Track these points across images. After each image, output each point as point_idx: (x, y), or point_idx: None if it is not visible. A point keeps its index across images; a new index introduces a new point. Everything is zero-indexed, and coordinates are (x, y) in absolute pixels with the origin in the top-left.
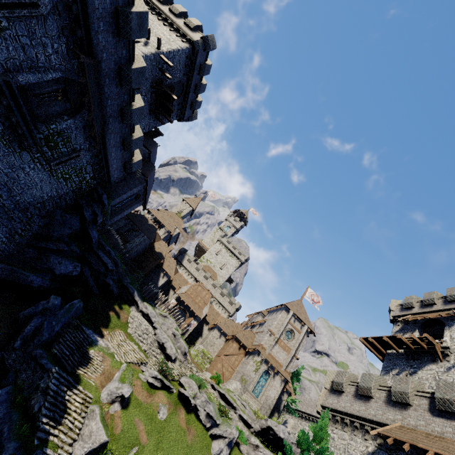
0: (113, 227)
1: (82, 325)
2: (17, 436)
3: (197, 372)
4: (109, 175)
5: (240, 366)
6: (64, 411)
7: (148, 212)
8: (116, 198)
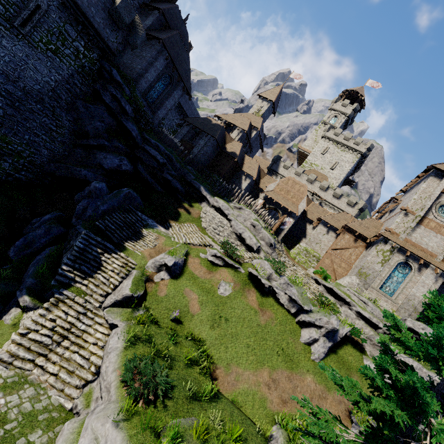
0: (178, 138)
1: (136, 211)
2: (36, 275)
3: (295, 266)
4: (102, 38)
5: (359, 261)
6: (98, 268)
7: (218, 119)
8: (140, 81)
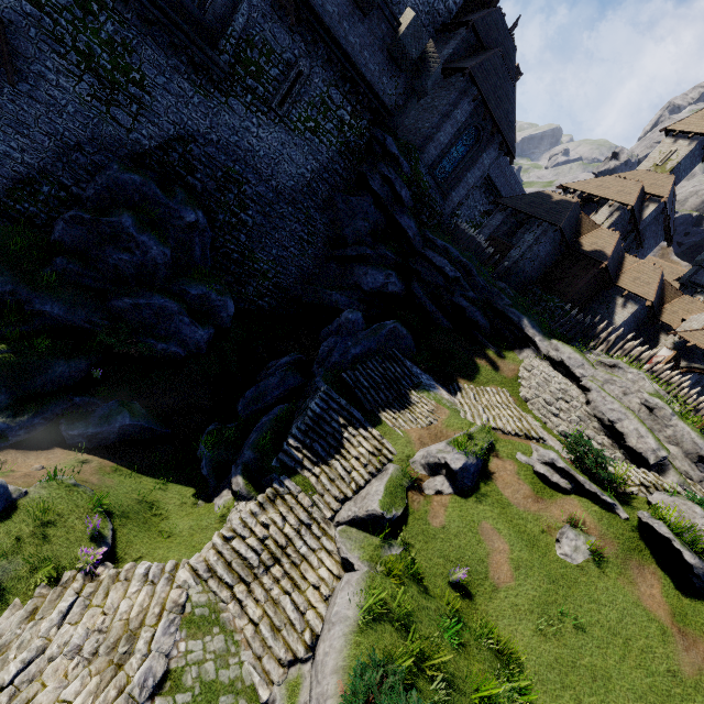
0: (483, 234)
1: (403, 359)
2: (257, 446)
3: None
4: (375, 94)
5: None
6: (337, 450)
7: (565, 192)
8: (426, 148)
